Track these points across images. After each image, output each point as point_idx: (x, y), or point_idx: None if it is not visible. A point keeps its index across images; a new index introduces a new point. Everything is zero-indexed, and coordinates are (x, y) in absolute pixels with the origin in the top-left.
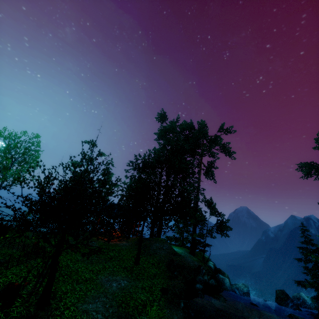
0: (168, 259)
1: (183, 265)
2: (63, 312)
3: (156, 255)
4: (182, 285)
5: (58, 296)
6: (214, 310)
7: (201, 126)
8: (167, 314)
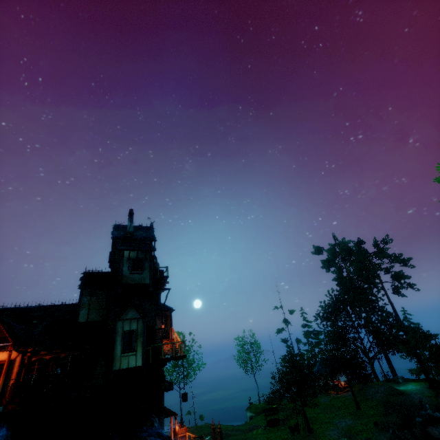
0: (382, 401)
1: (400, 403)
2: (319, 434)
3: (373, 399)
4: (396, 420)
5: (315, 429)
6: (432, 436)
7: (356, 250)
8: (376, 435)
